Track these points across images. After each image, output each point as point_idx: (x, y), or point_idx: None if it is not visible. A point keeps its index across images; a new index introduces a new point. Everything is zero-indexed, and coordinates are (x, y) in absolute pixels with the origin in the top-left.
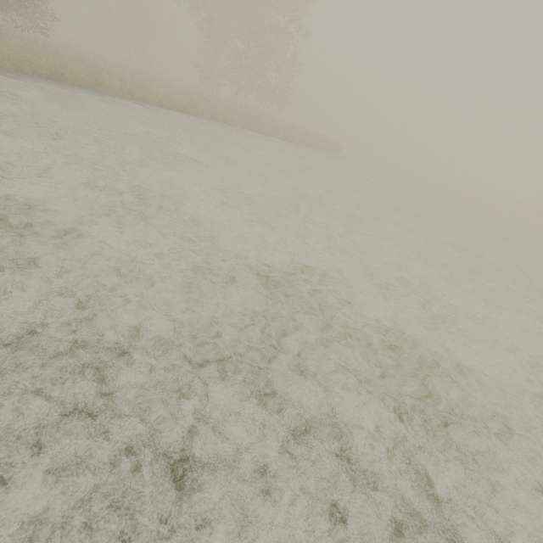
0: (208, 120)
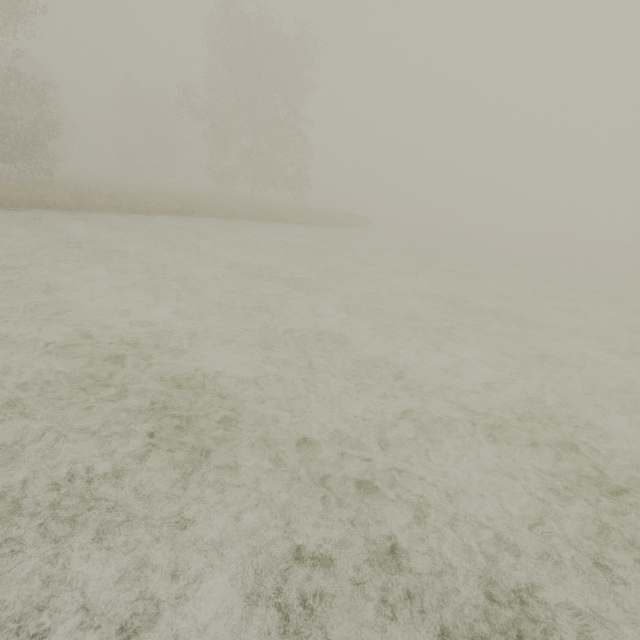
0: (202, 218)
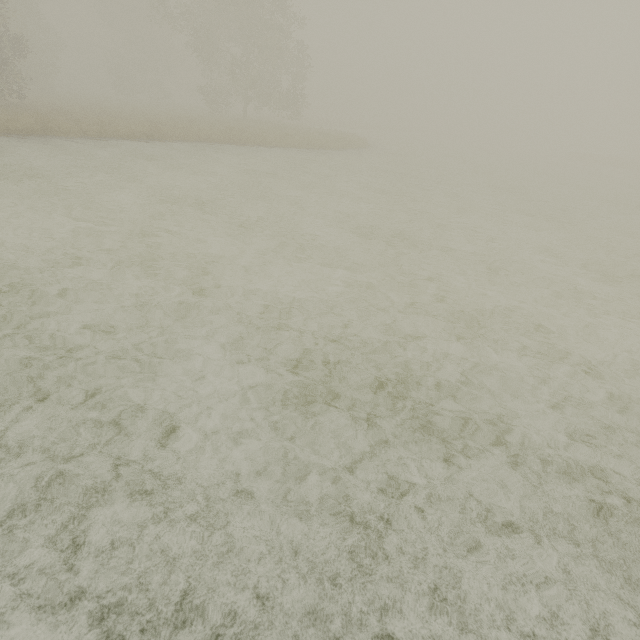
0: (173, 142)
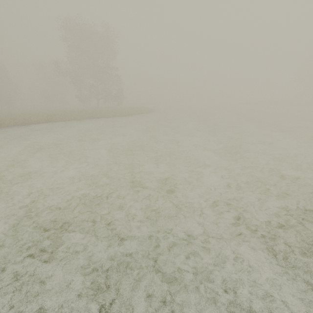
0: (58, 122)
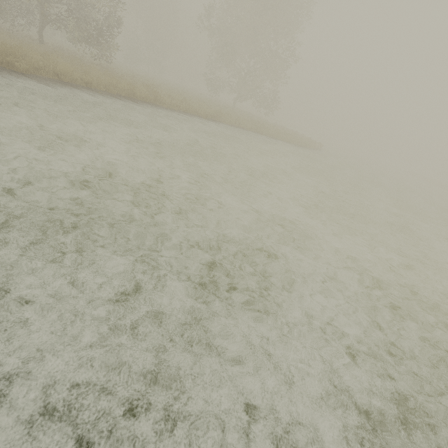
0: (230, 126)
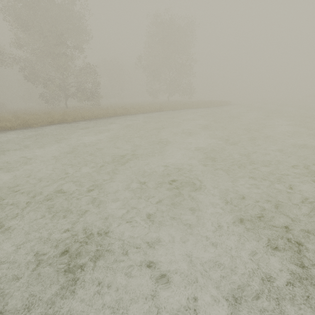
0: (169, 111)
